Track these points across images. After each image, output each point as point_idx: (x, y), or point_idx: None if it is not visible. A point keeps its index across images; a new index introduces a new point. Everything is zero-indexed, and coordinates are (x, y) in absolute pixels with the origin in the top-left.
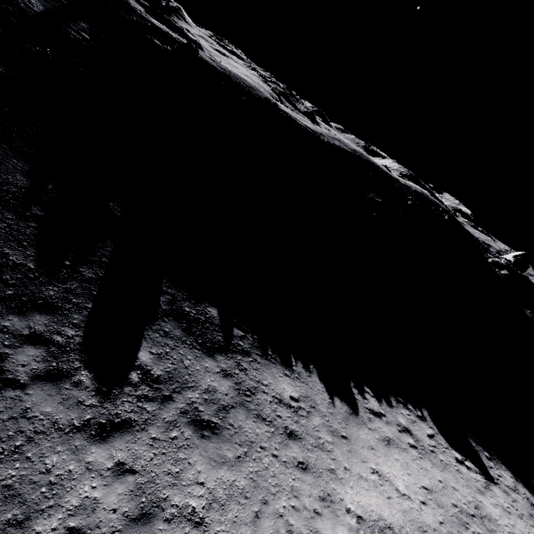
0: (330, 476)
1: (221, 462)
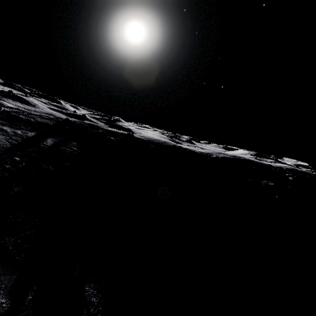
0: None
1: None
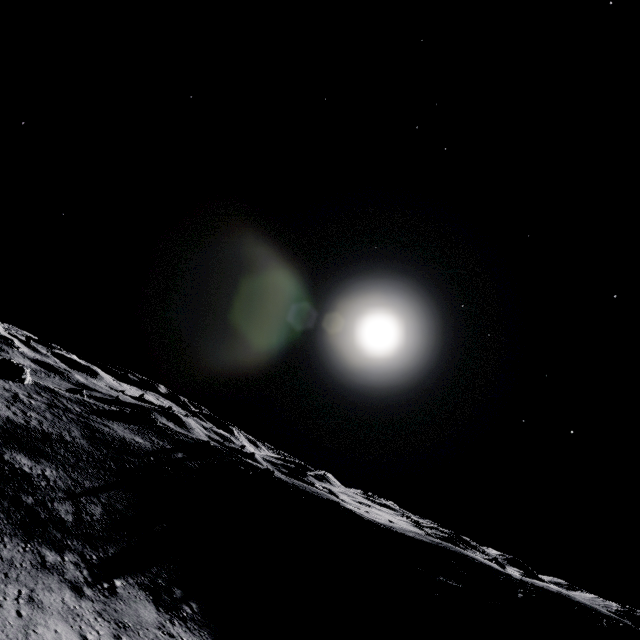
0: None
1: (117, 638)
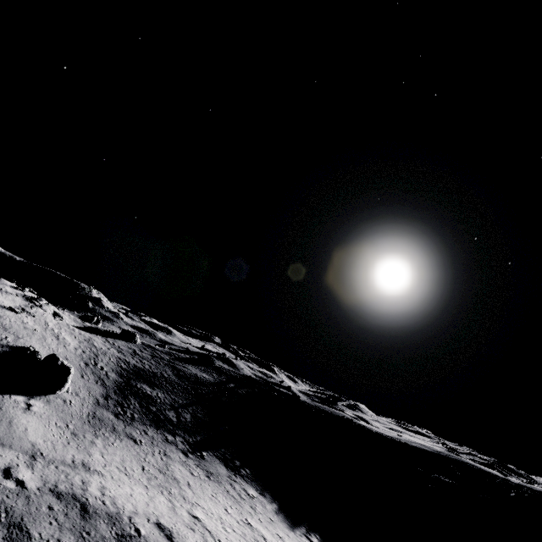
0: (248, 512)
1: (208, 477)
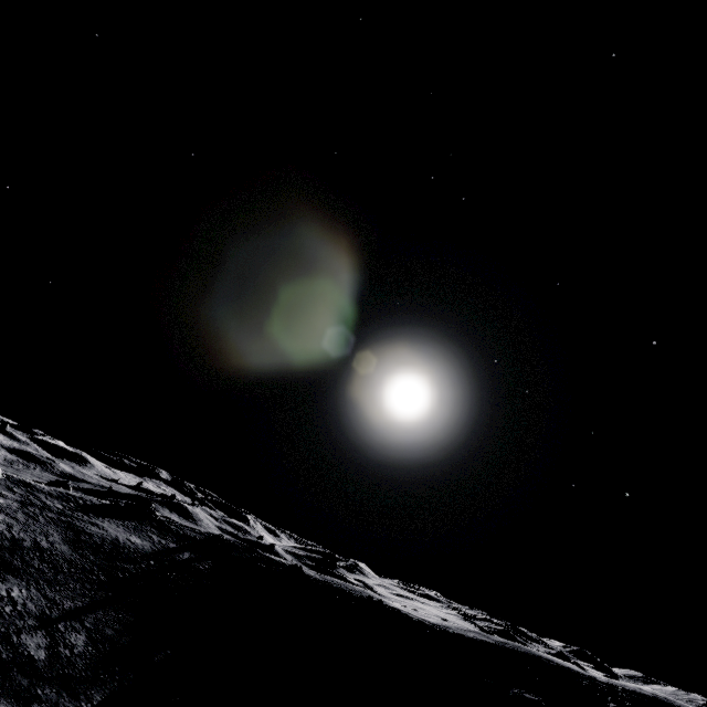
0: None
1: None
